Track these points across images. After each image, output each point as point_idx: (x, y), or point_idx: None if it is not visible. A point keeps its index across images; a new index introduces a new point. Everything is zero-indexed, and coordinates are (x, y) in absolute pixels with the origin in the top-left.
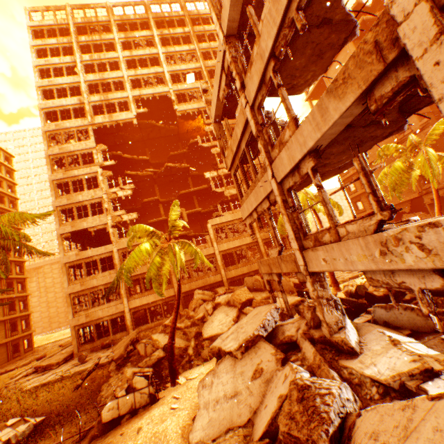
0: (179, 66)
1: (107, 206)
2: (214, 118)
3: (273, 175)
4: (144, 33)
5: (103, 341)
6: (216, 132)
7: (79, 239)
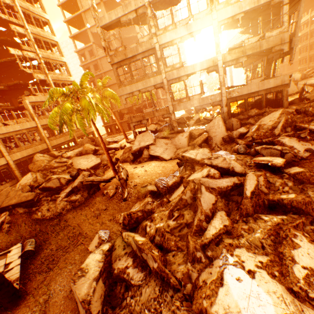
0: None
1: None
2: (104, 25)
3: (165, 77)
4: None
5: None
6: (103, 35)
7: None
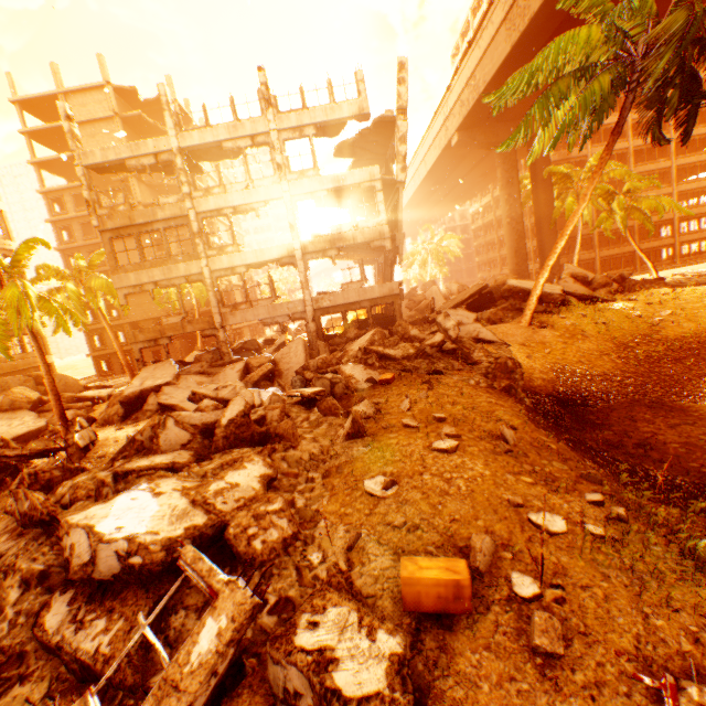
0: None
1: None
2: (91, 165)
3: (208, 265)
4: None
5: None
6: (87, 180)
7: None
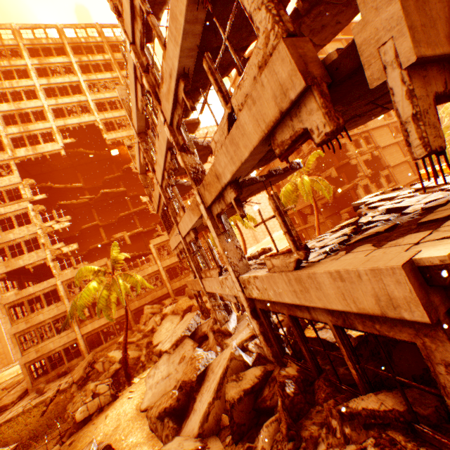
0: (103, 95)
1: (44, 241)
2: (140, 172)
3: (180, 232)
4: (61, 59)
5: (58, 371)
6: (143, 182)
7: (14, 277)
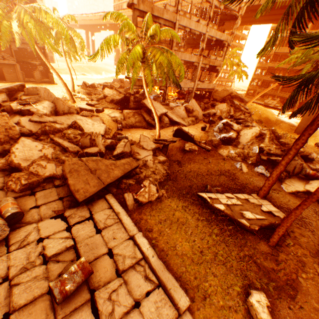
0: None
1: None
2: None
3: None
4: None
5: None
6: None
7: None
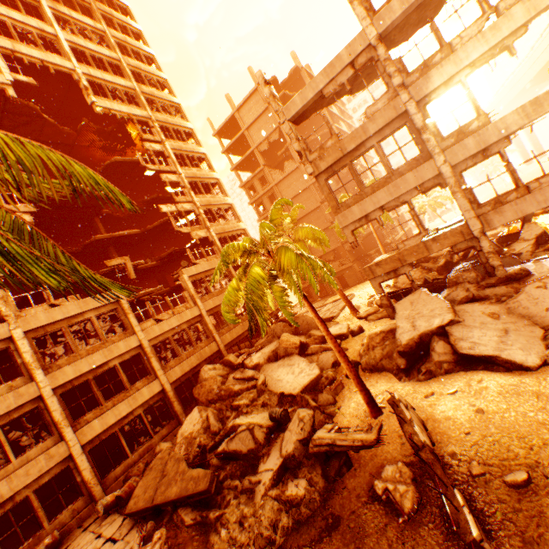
0: (84, 42)
1: None
2: (293, 116)
3: (444, 161)
4: None
5: None
6: (293, 132)
7: None
